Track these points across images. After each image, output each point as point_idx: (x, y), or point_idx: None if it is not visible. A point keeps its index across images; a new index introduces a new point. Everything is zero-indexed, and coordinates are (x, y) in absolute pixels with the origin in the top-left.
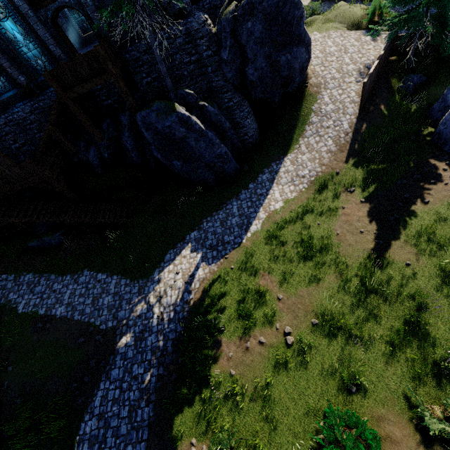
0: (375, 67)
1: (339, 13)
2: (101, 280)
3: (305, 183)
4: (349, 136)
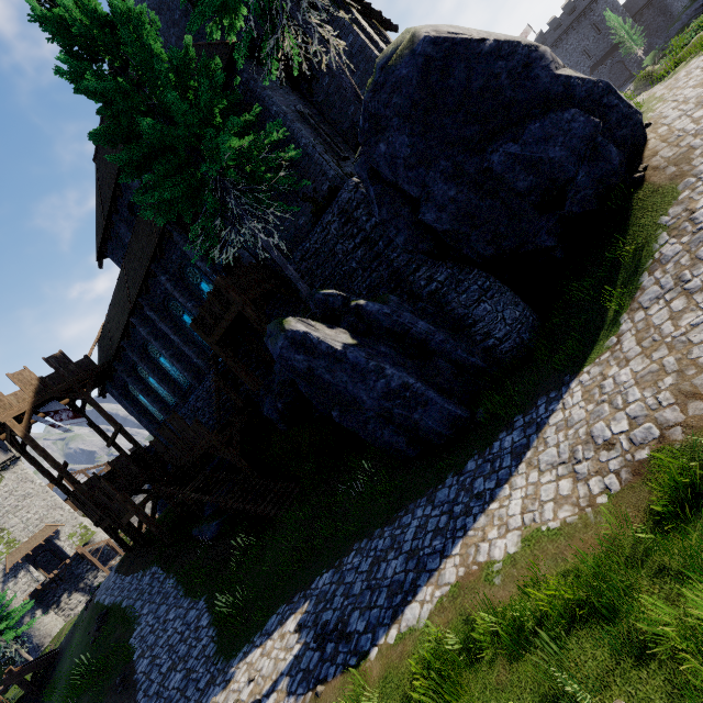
0: None
1: None
2: (200, 628)
3: (612, 469)
4: None
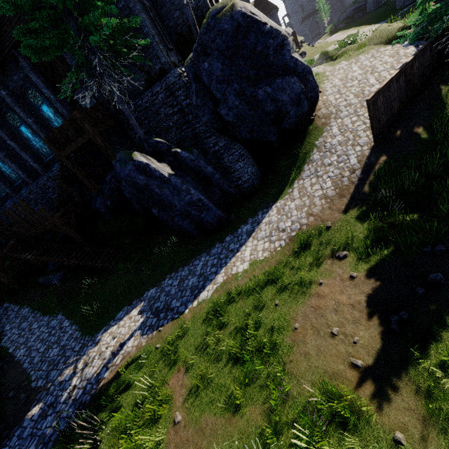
0: (391, 78)
1: (375, 34)
2: (63, 327)
3: (283, 239)
4: (356, 175)
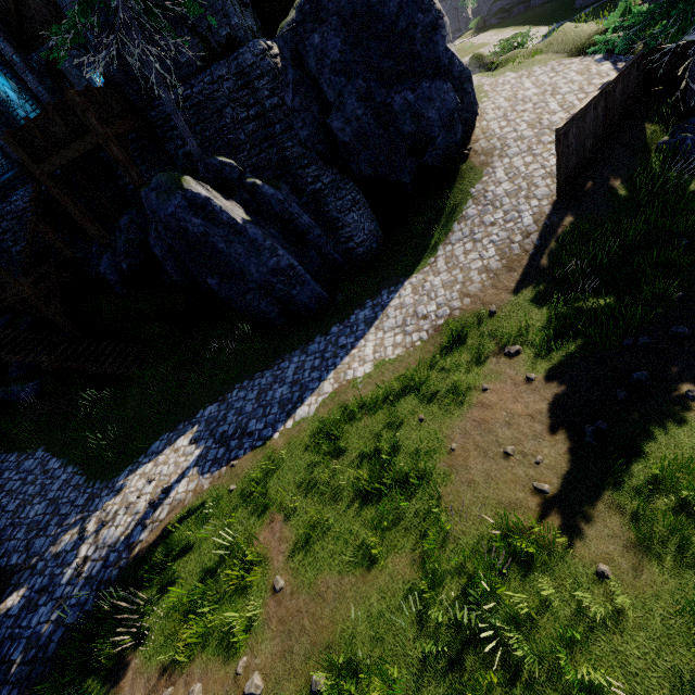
0: (589, 101)
1: (556, 37)
2: (50, 470)
3: (425, 329)
4: (532, 240)
